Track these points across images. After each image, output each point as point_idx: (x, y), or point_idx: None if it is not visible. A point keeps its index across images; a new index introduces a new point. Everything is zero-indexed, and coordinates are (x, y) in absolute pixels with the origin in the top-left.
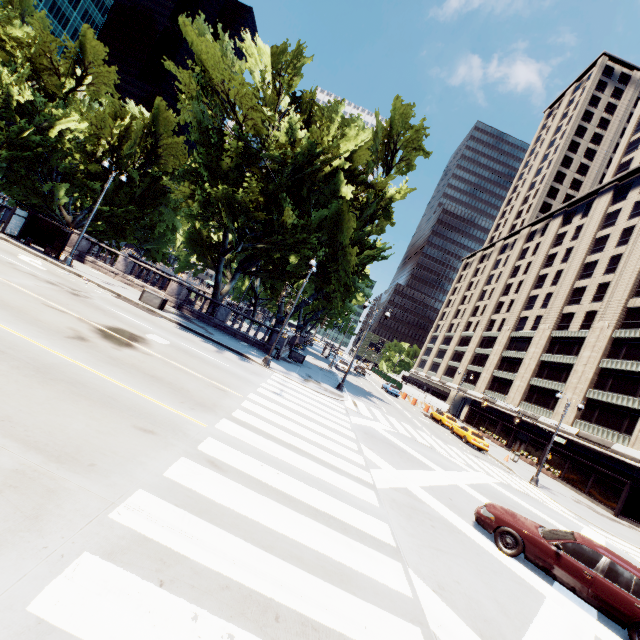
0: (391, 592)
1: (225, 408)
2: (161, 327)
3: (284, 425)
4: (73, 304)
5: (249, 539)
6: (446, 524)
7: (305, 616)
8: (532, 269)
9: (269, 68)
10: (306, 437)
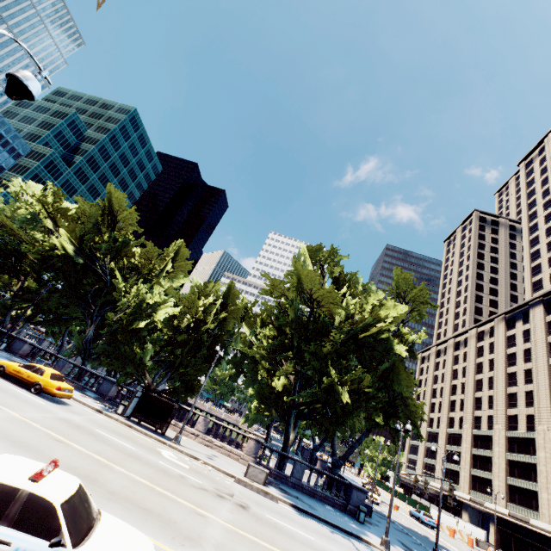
0: None
1: None
2: (305, 526)
3: None
4: (270, 534)
5: None
6: None
7: None
8: (497, 367)
9: (309, 258)
10: None
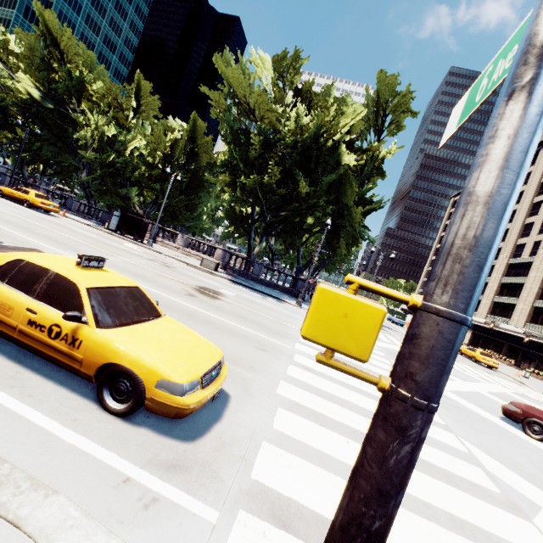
0: (453, 448)
1: (293, 336)
2: (223, 284)
3: None
4: (171, 273)
5: (352, 410)
6: (478, 416)
7: None
8: (525, 198)
9: (272, 72)
10: None
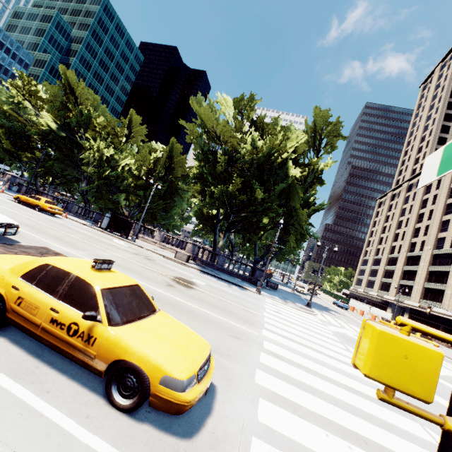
0: (422, 439)
1: (258, 322)
2: (194, 273)
3: (294, 332)
4: (152, 265)
5: (323, 399)
6: (434, 402)
7: (379, 444)
8: (439, 200)
9: (233, 109)
10: (311, 340)
